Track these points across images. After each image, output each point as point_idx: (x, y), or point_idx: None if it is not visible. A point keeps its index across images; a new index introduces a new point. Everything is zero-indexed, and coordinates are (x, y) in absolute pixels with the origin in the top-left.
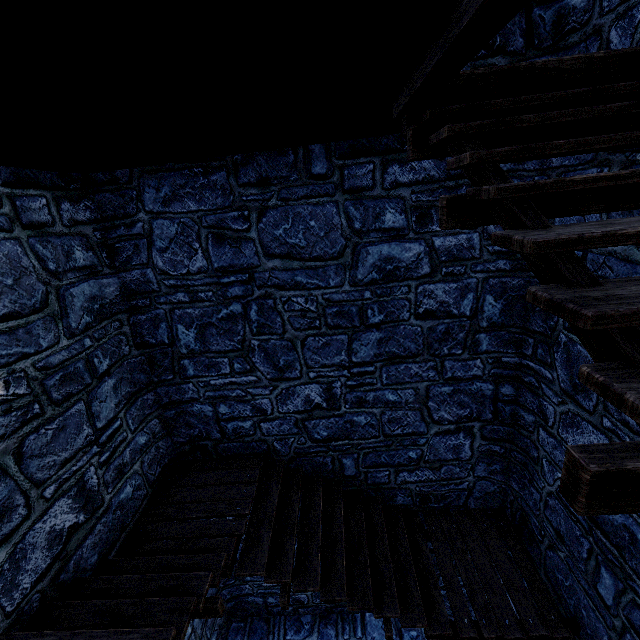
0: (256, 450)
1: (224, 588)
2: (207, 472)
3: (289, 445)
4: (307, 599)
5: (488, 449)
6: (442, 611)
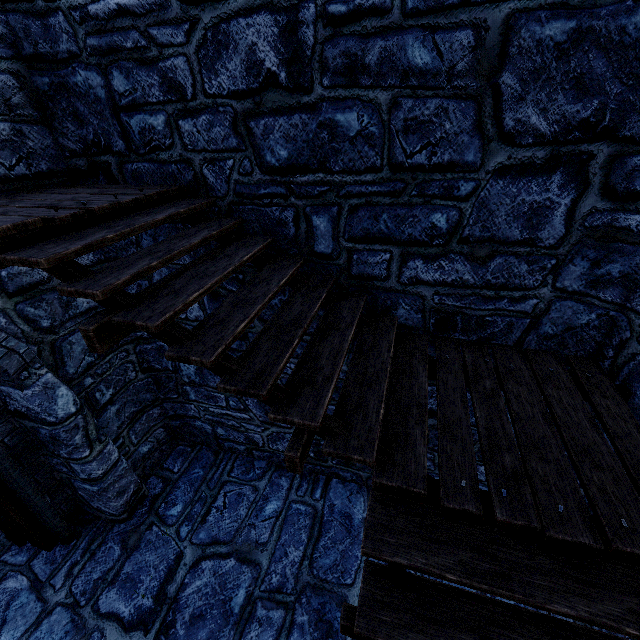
0: (178, 182)
1: (165, 401)
2: (91, 188)
3: (226, 176)
4: (262, 441)
5: (607, 224)
6: (418, 457)
